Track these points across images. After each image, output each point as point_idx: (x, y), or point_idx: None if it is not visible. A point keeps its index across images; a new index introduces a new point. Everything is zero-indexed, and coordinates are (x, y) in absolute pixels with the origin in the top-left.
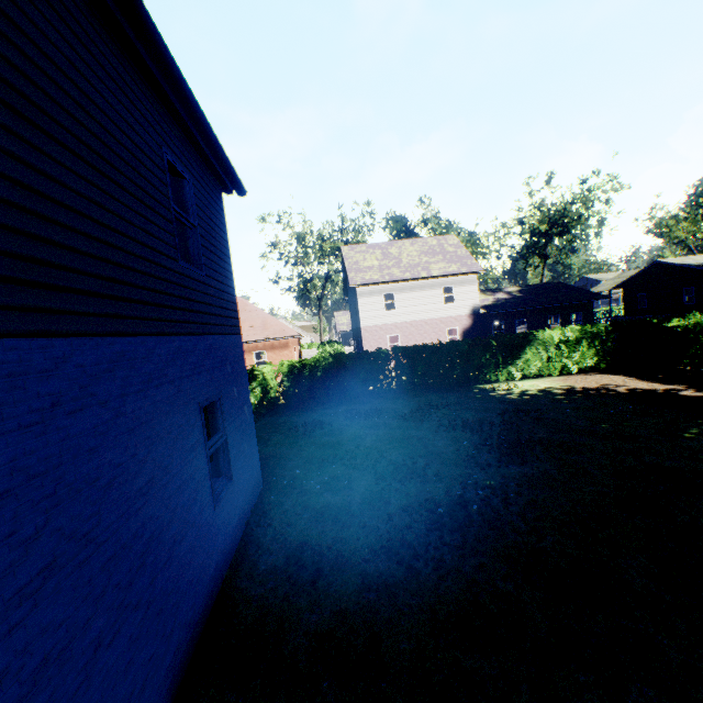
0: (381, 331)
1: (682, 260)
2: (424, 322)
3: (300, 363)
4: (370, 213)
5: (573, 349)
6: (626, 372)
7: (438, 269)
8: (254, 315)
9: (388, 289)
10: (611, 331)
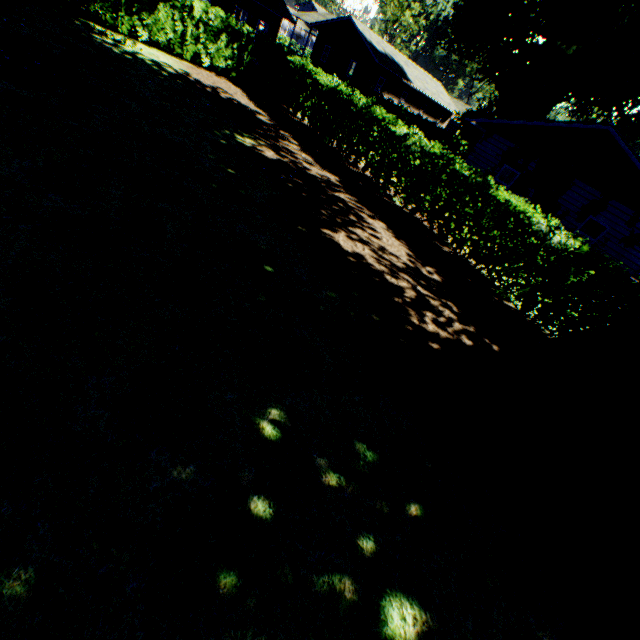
0: None
1: (364, 31)
2: None
3: None
4: None
5: (215, 41)
6: (249, 91)
7: None
8: None
9: None
10: (255, 42)
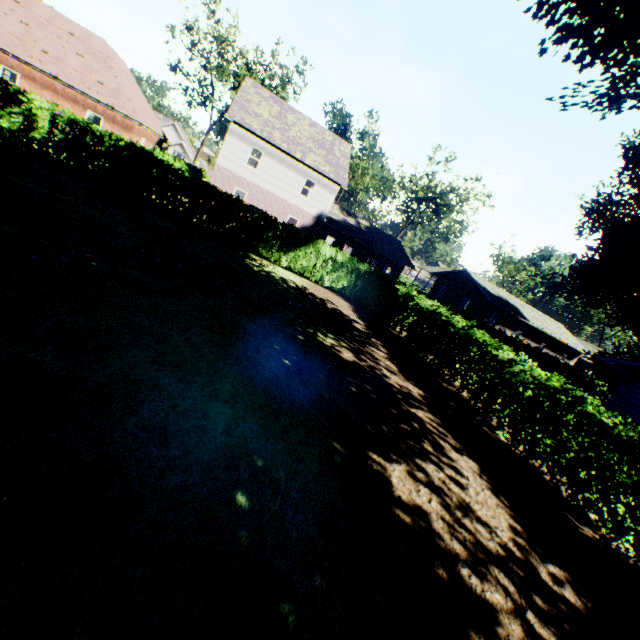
0: (233, 180)
1: (479, 279)
2: (275, 198)
3: (86, 124)
4: (301, 72)
5: (338, 271)
6: (357, 306)
7: (314, 161)
8: (112, 75)
9: (260, 146)
10: (371, 275)
